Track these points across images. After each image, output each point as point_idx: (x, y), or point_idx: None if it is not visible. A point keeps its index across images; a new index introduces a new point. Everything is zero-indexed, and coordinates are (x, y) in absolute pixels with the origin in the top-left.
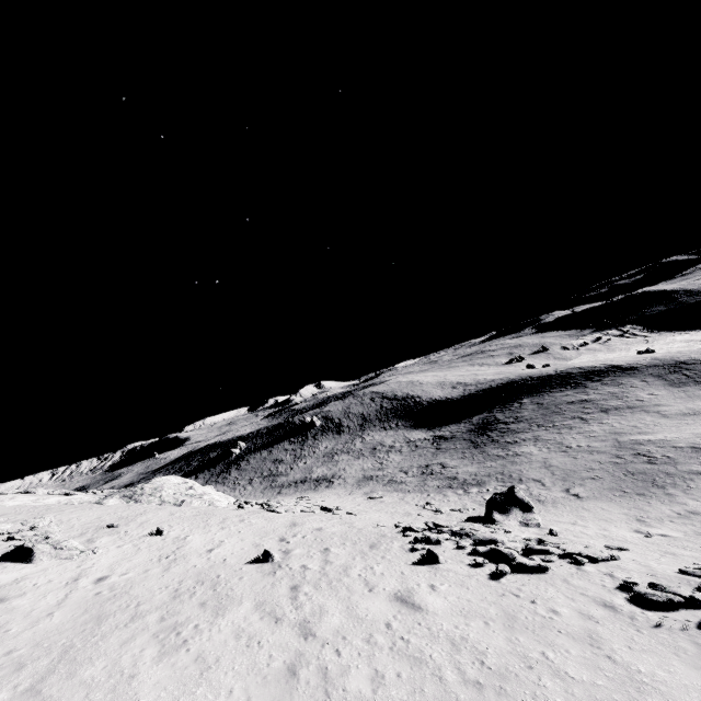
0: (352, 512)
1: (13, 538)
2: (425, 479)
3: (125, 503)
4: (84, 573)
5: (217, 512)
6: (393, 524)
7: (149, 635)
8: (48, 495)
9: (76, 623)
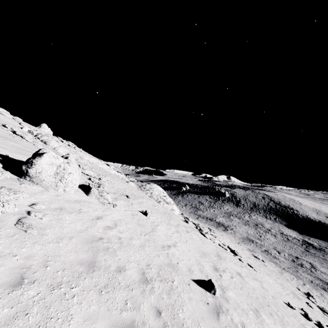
0: (249, 263)
1: (90, 179)
2: (296, 266)
3: (137, 188)
4: (103, 217)
5: (174, 216)
6: (297, 307)
7: (108, 324)
8: (113, 169)
9: (76, 258)
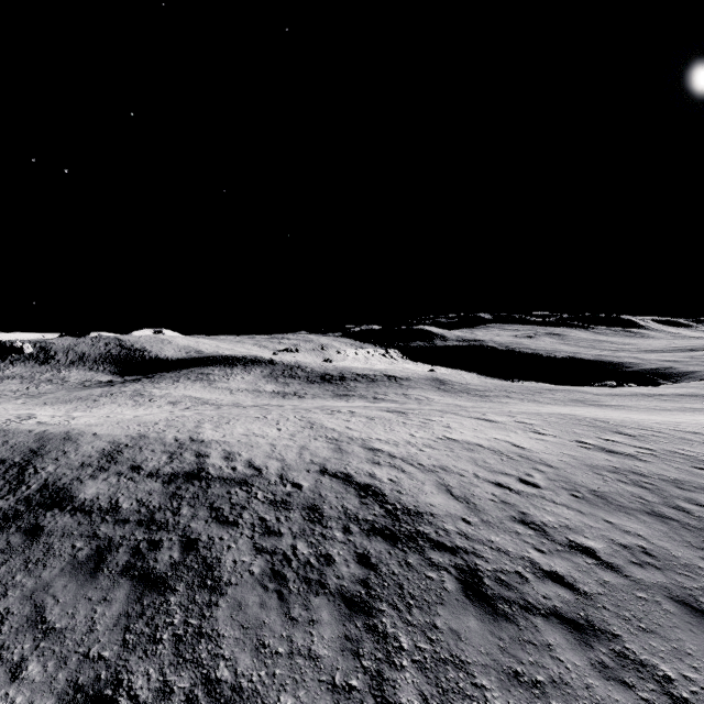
0: None
1: None
2: None
3: None
4: None
5: None
6: None
7: None
8: None
9: None
